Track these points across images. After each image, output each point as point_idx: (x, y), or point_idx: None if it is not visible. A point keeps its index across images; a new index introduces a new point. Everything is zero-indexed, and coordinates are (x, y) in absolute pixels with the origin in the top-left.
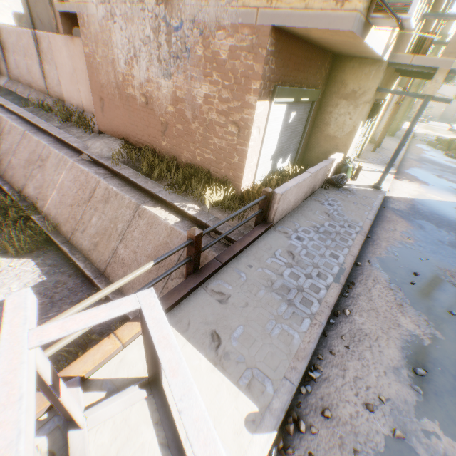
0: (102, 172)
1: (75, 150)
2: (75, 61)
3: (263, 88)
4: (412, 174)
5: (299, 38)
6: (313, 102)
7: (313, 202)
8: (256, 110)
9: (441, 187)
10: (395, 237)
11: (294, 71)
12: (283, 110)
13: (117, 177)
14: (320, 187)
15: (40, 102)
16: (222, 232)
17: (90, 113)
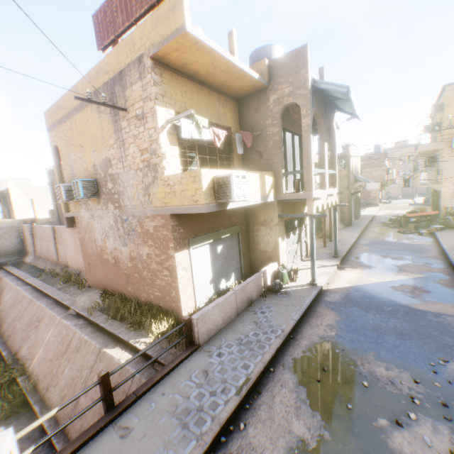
0: (81, 323)
1: (66, 307)
2: (75, 241)
3: (177, 244)
4: (358, 260)
5: None
6: (238, 233)
7: (247, 313)
8: (176, 258)
9: (383, 267)
10: (318, 332)
11: (205, 225)
12: (206, 248)
13: (92, 324)
14: (260, 296)
15: (52, 270)
16: (162, 361)
17: (85, 273)
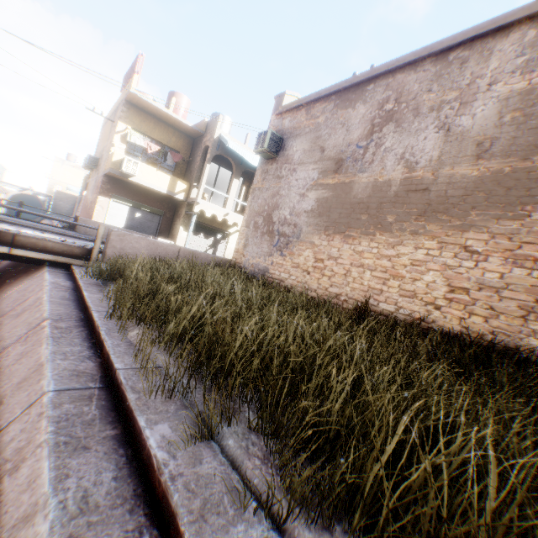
0: None
1: None
2: None
3: (103, 192)
4: None
5: (130, 183)
6: (161, 216)
7: None
8: (99, 198)
9: None
10: None
11: (130, 194)
12: (126, 208)
13: None
14: None
15: None
16: None
17: None
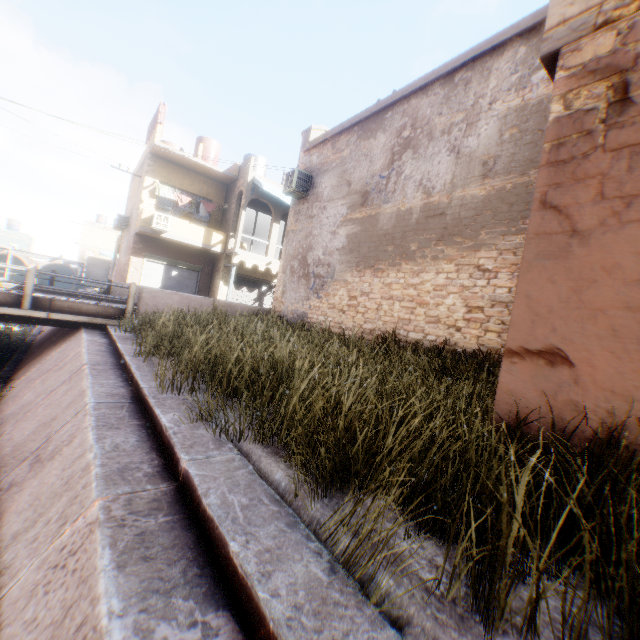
0: None
1: None
2: None
3: (136, 252)
4: None
5: (163, 240)
6: (199, 272)
7: None
8: (132, 259)
9: None
10: None
11: (164, 252)
12: (161, 267)
13: None
14: None
15: None
16: None
17: None
